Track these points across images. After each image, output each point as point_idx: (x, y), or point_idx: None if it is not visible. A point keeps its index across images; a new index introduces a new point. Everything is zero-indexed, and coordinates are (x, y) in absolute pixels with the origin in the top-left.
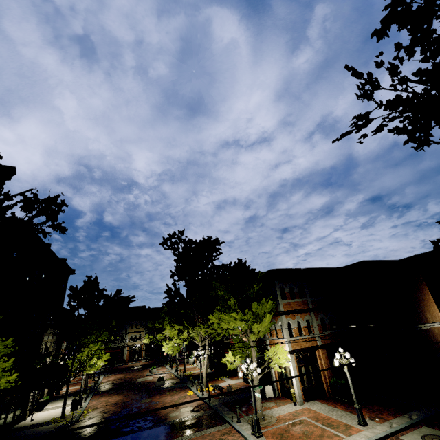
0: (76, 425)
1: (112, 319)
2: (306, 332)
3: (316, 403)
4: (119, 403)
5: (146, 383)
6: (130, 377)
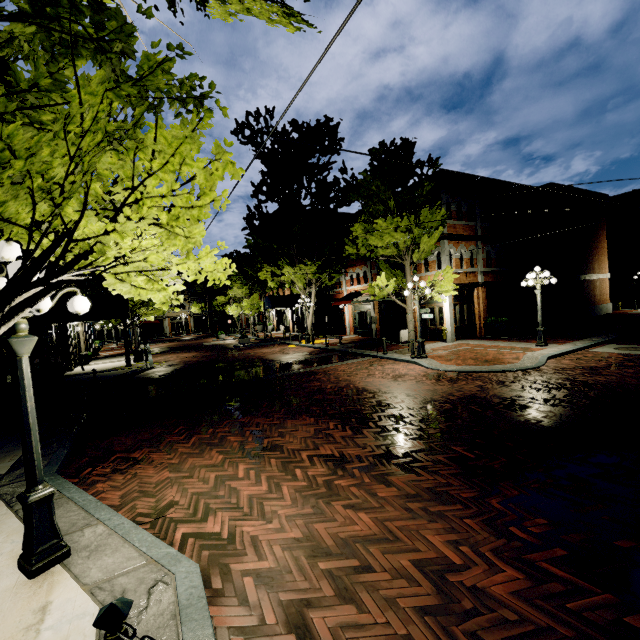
0: (155, 370)
1: None
2: (469, 266)
3: (469, 340)
4: (199, 356)
5: (219, 345)
6: (191, 343)
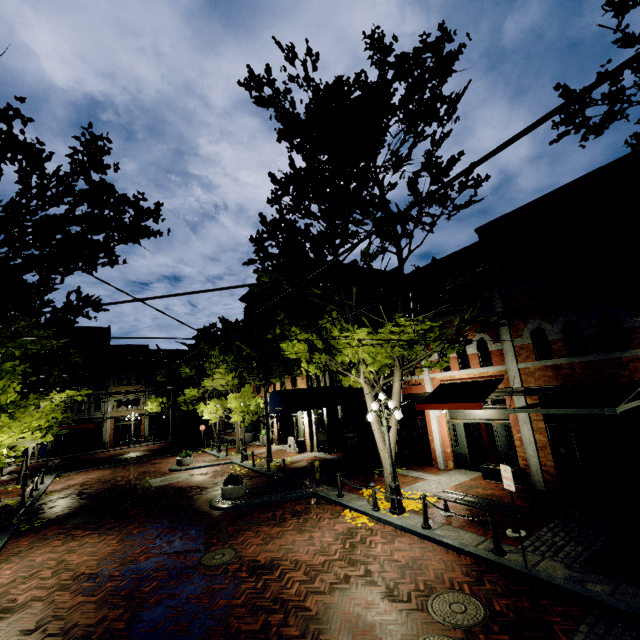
0: None
1: (66, 270)
2: None
3: None
4: (113, 572)
5: (178, 490)
6: (129, 477)
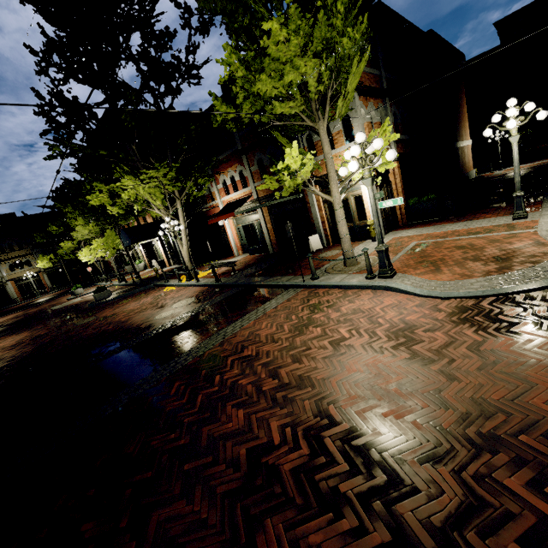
0: None
1: None
2: None
3: (399, 232)
4: (25, 341)
5: (71, 306)
6: (36, 311)
